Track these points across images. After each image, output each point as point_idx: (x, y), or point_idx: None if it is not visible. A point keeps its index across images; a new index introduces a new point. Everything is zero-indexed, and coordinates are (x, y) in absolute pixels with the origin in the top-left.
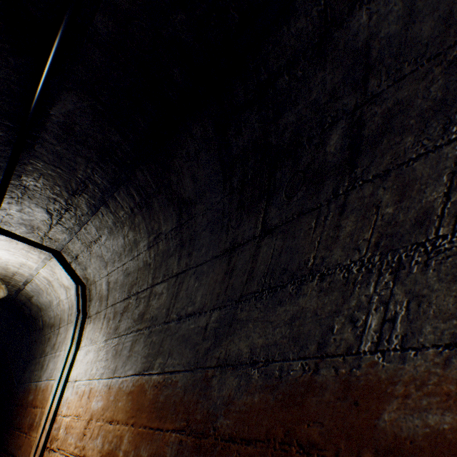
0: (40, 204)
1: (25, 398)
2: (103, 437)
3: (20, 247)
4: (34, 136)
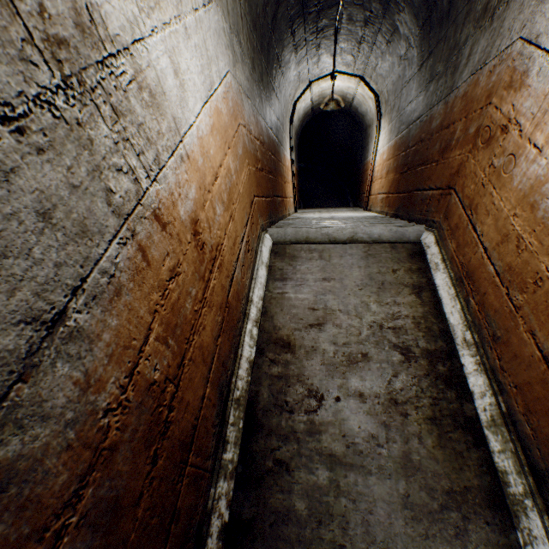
0: (348, 54)
1: (363, 170)
2: (386, 168)
3: (345, 78)
4: (339, 28)
